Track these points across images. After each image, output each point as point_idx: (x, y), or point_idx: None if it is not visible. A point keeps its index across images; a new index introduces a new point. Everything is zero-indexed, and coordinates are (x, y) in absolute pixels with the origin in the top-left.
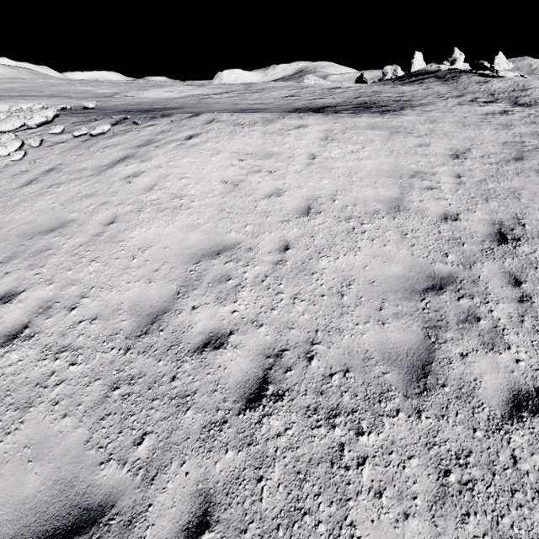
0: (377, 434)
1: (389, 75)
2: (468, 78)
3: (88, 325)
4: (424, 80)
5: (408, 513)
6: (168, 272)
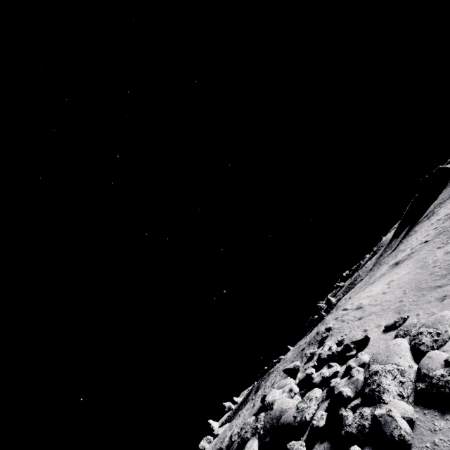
0: (442, 236)
1: (206, 445)
2: (275, 366)
3: (436, 253)
4: (262, 383)
5: (449, 230)
6: (417, 262)
